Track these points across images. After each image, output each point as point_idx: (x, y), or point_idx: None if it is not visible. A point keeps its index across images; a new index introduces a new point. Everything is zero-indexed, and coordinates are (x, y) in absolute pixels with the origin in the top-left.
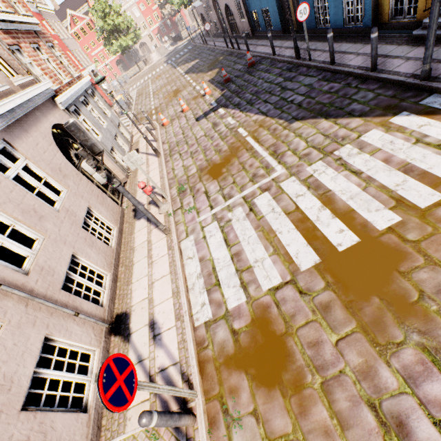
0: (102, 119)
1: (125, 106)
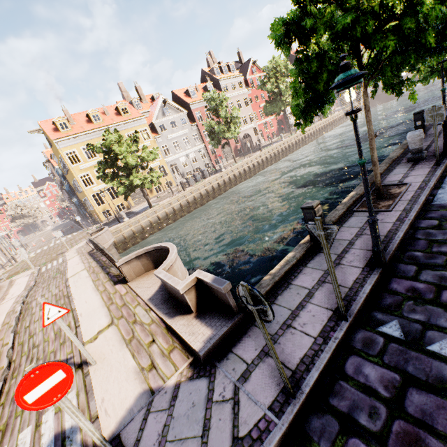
0: (6, 243)
1: (17, 246)
